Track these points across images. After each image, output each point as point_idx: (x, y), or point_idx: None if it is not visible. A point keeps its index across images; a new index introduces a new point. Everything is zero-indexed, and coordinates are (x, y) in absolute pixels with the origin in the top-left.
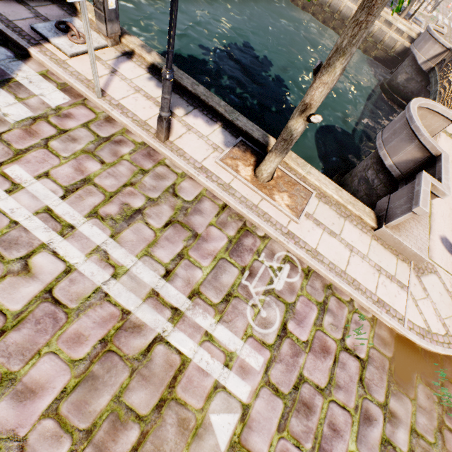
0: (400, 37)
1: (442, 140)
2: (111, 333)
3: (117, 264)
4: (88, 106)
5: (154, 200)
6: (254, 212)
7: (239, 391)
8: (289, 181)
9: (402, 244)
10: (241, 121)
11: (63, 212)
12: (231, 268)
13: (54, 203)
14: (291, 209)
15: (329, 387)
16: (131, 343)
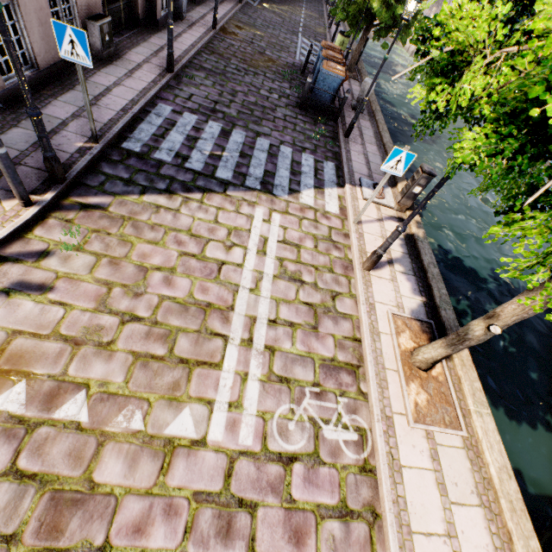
0: None
1: None
2: (216, 306)
3: (259, 287)
4: (344, 222)
5: (317, 286)
6: (376, 368)
7: (214, 428)
8: (444, 394)
9: None
10: (447, 314)
11: (271, 246)
12: (311, 371)
13: (272, 239)
14: (416, 409)
15: None
16: (215, 321)
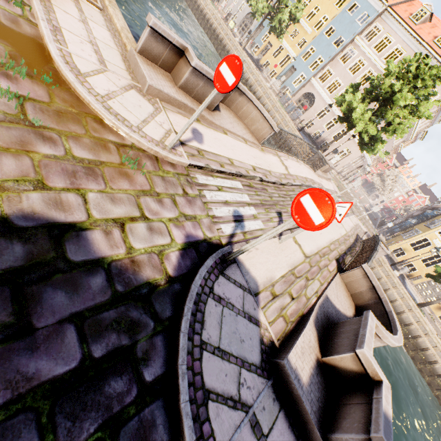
0: None
1: (274, 158)
2: None
3: None
4: None
5: None
6: None
7: None
8: None
9: (138, 64)
10: None
11: None
12: None
13: None
14: None
15: None
16: None
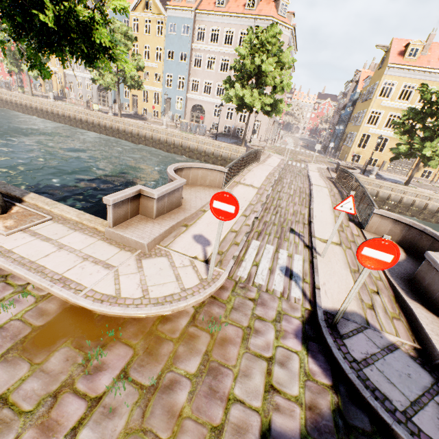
0: None
1: (239, 188)
2: None
3: None
4: None
5: None
6: None
7: None
8: (28, 214)
9: (123, 236)
10: (8, 188)
11: None
12: None
13: None
14: (8, 228)
15: None
16: None
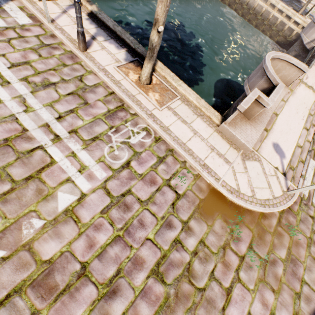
0: (296, 27)
1: (301, 88)
2: (12, 137)
3: (29, 106)
4: (42, 27)
5: (66, 80)
6: (130, 99)
7: (83, 186)
8: (164, 88)
9: (234, 136)
10: (141, 50)
11: (7, 75)
12: (103, 124)
13: (2, 69)
14: (158, 102)
15: (147, 201)
16: (22, 145)
